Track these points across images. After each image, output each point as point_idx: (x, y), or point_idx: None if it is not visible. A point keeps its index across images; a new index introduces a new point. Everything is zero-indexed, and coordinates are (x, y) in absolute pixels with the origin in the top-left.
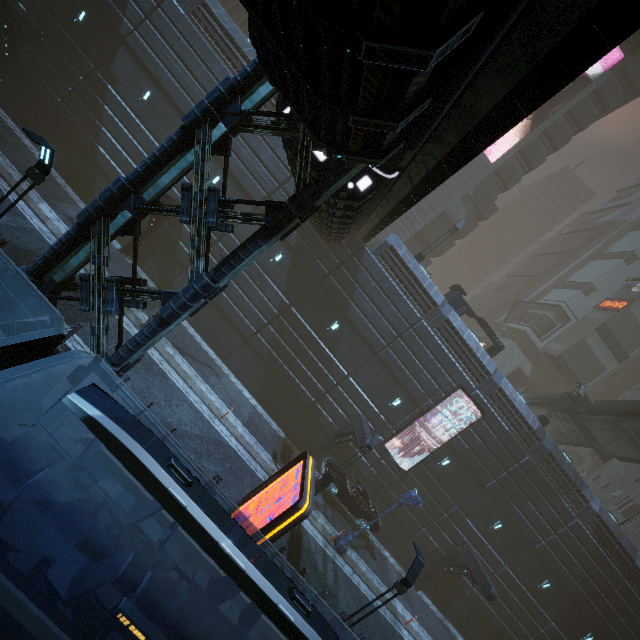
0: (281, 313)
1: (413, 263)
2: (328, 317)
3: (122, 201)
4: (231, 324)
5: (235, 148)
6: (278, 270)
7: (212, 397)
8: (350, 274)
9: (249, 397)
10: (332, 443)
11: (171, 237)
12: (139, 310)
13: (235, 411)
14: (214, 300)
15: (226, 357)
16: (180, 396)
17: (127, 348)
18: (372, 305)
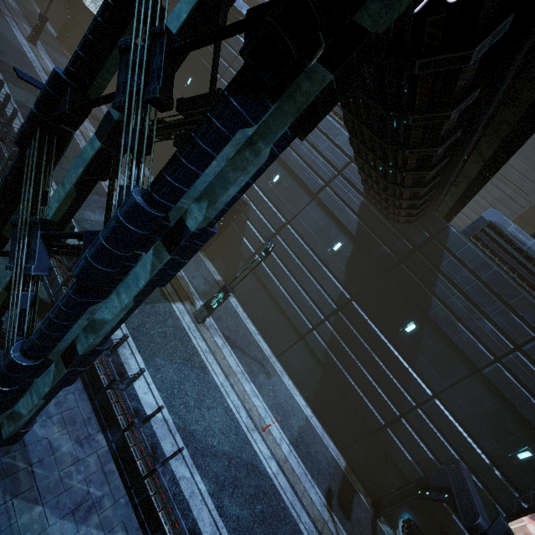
0: (340, 308)
1: (530, 243)
2: (400, 315)
3: (59, 103)
4: (286, 318)
5: (294, 146)
6: (336, 260)
7: (256, 400)
8: (429, 261)
9: (302, 404)
10: (413, 495)
11: (236, 234)
12: (197, 298)
13: (282, 422)
14: (270, 292)
15: (280, 354)
16: (216, 396)
17: (39, 329)
18: (465, 301)
